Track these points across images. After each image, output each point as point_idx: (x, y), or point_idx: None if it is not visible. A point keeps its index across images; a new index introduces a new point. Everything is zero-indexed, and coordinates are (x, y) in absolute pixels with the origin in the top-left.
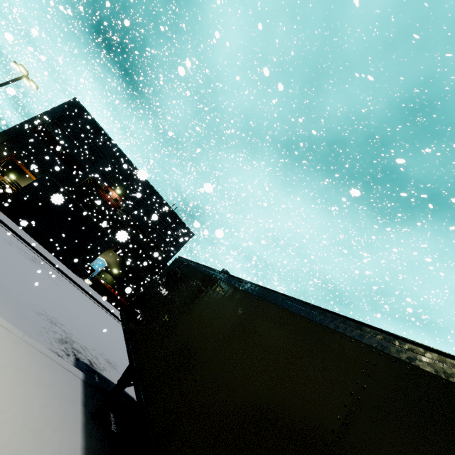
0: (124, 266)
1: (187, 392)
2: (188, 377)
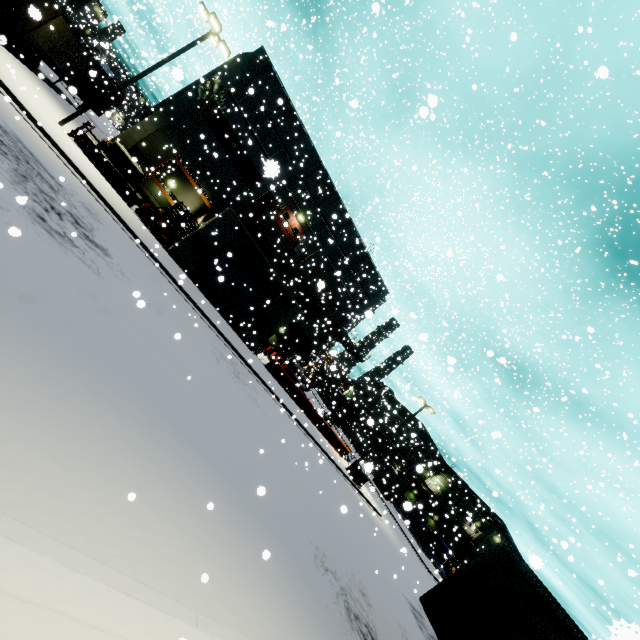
0: (291, 324)
1: None
2: None
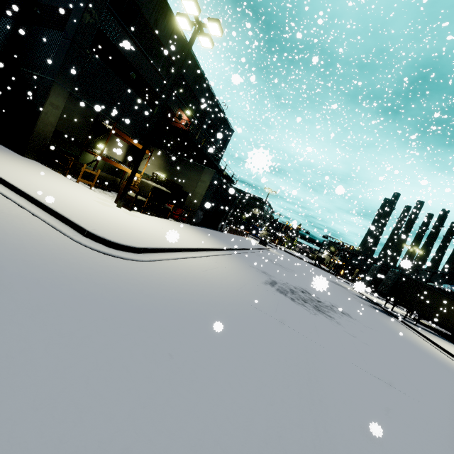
0: None
1: (453, 323)
2: (451, 321)
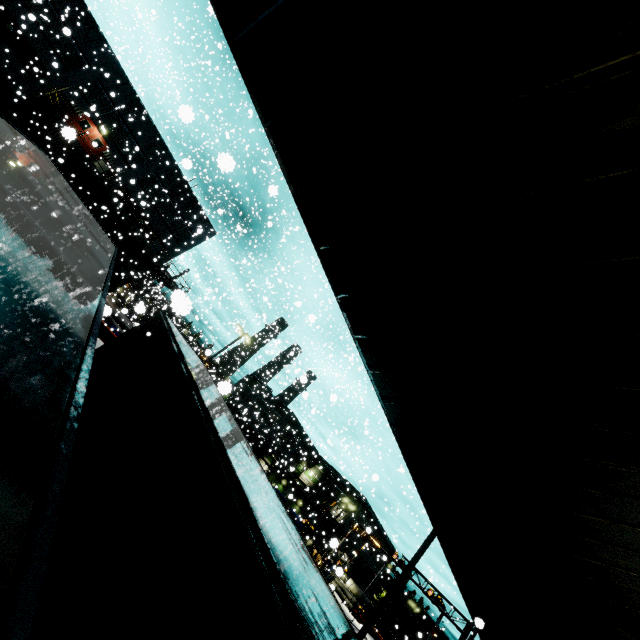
0: None
1: None
2: None
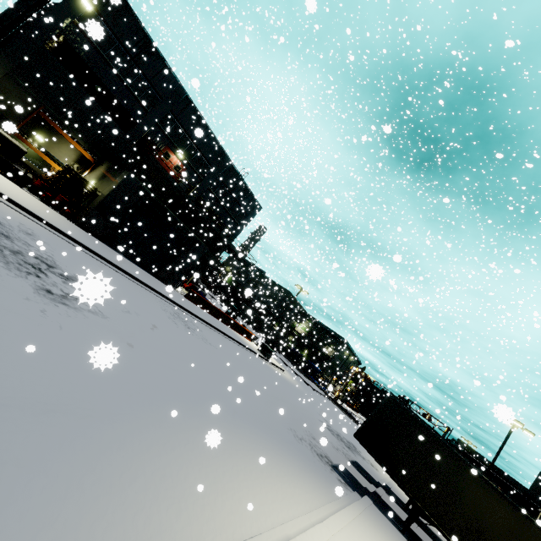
0: None
1: None
2: None
